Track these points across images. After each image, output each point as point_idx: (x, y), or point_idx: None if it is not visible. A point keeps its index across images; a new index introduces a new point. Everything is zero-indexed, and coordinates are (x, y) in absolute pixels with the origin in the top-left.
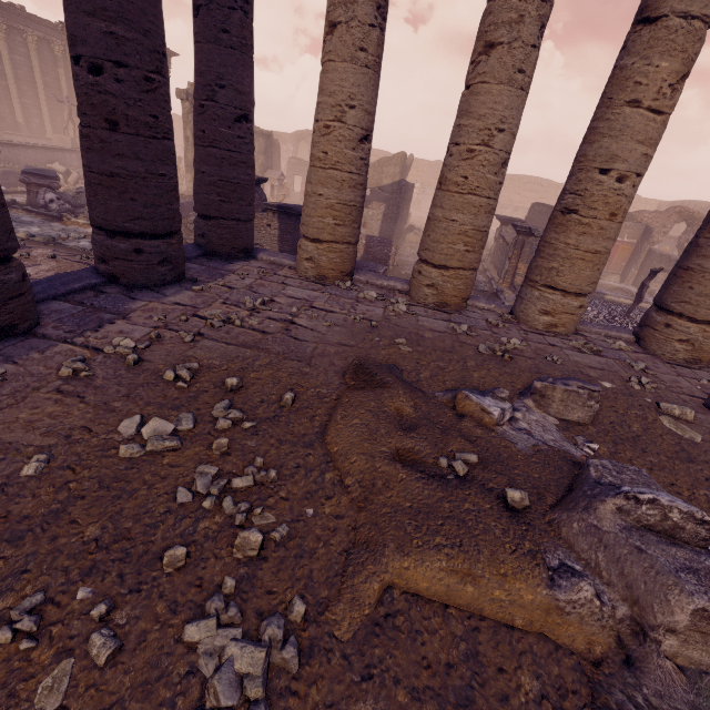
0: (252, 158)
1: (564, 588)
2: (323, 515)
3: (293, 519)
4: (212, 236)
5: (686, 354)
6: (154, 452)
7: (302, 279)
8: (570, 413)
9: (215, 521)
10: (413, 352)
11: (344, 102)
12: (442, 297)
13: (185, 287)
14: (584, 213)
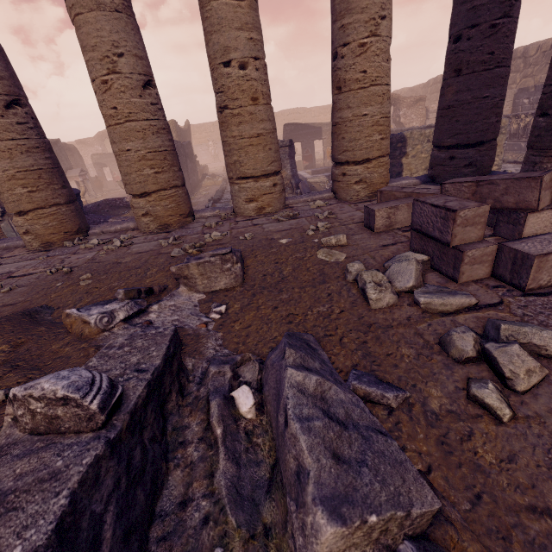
0: None
1: None
2: None
3: None
4: None
5: (365, 191)
6: None
7: (27, 252)
8: (217, 283)
9: None
10: (91, 283)
11: None
12: (159, 221)
13: None
14: (231, 106)
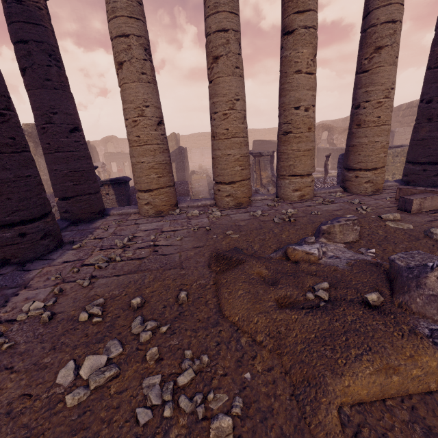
0: (88, 152)
1: None
2: (258, 373)
3: (240, 389)
4: (74, 210)
5: (371, 188)
6: (98, 387)
7: (146, 217)
8: (347, 237)
9: (182, 425)
10: (240, 236)
11: (141, 105)
12: (237, 200)
13: (67, 249)
14: (295, 132)
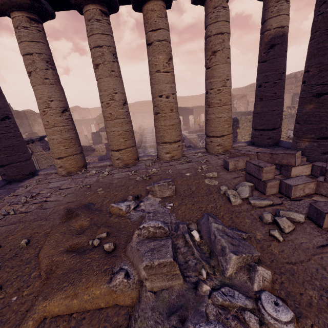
0: (18, 132)
1: (112, 281)
2: (21, 297)
3: (2, 307)
4: (9, 173)
5: (221, 149)
6: None
7: (60, 176)
8: (165, 193)
9: None
10: (104, 192)
11: (47, 100)
12: (124, 162)
13: None
14: (161, 112)
